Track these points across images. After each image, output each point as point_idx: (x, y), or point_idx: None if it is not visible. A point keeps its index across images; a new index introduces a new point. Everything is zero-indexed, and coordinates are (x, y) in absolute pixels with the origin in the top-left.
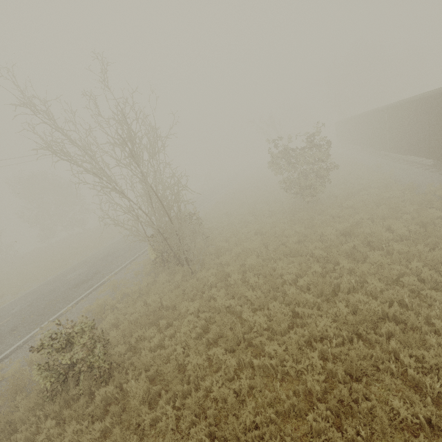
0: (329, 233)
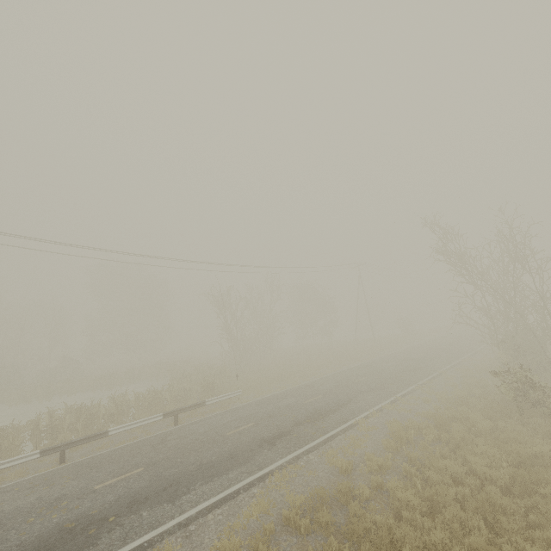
0: None
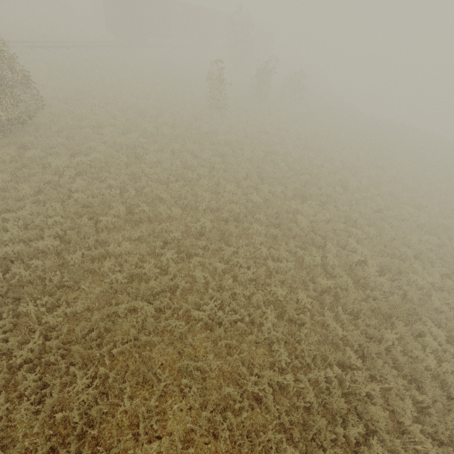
0: None
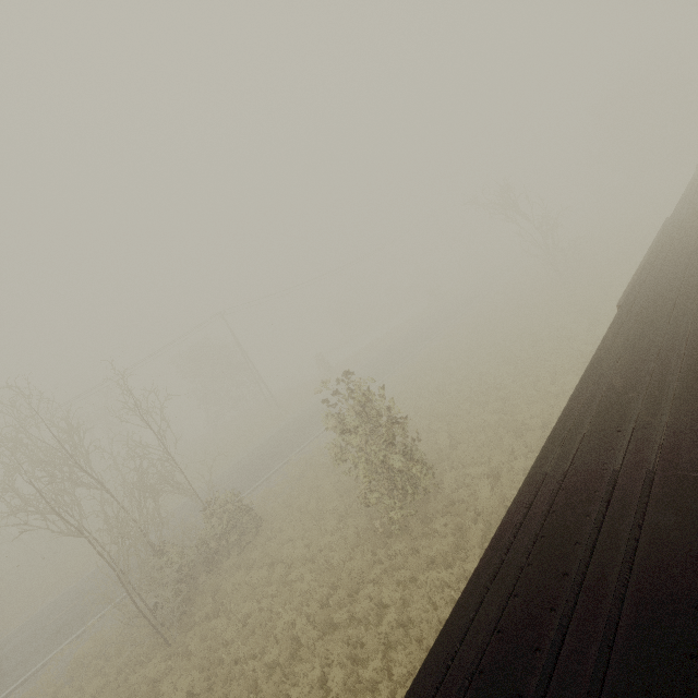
0: (293, 694)
